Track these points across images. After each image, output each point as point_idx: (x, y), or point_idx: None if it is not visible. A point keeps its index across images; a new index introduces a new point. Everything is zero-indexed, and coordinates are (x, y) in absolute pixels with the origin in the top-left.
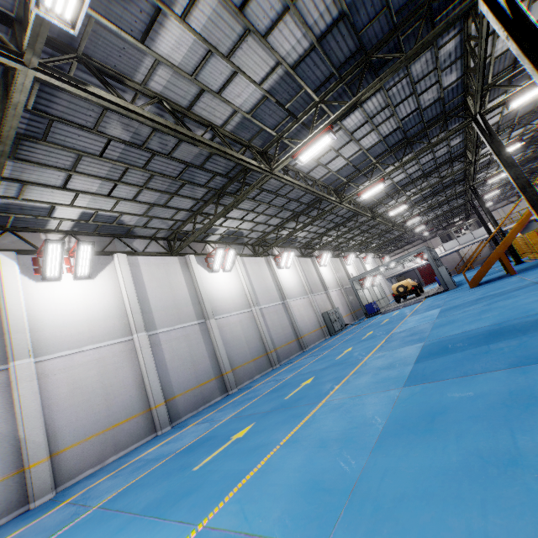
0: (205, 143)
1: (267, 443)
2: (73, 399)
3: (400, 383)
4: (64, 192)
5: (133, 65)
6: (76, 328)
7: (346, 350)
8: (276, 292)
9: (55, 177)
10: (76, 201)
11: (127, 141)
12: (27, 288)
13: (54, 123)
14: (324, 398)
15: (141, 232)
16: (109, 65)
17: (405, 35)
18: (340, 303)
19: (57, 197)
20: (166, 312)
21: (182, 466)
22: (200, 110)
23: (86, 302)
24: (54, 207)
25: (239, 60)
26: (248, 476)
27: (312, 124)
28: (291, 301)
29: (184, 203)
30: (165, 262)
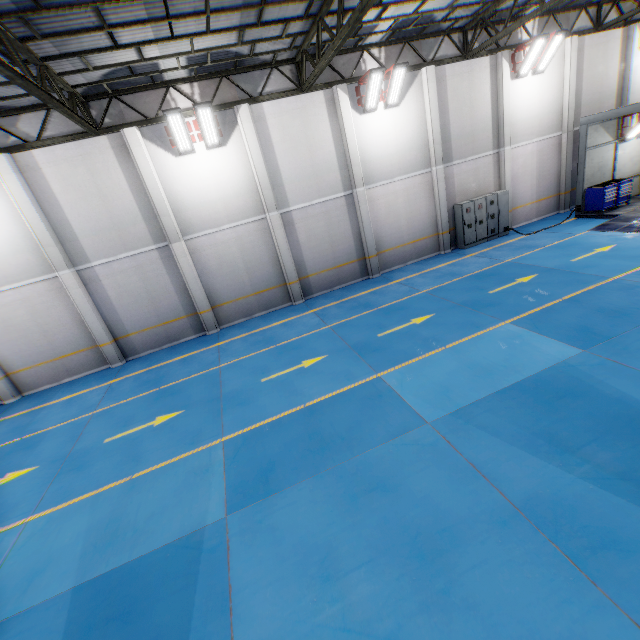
0: None
1: None
2: (11, 335)
3: None
4: None
5: None
6: None
7: (311, 359)
8: (336, 174)
9: None
10: None
11: None
12: None
13: None
14: (47, 508)
15: (16, 103)
16: None
17: None
18: (534, 174)
19: None
20: (100, 237)
21: None
22: None
23: None
24: None
25: None
26: None
27: None
28: (373, 187)
29: None
30: (84, 152)
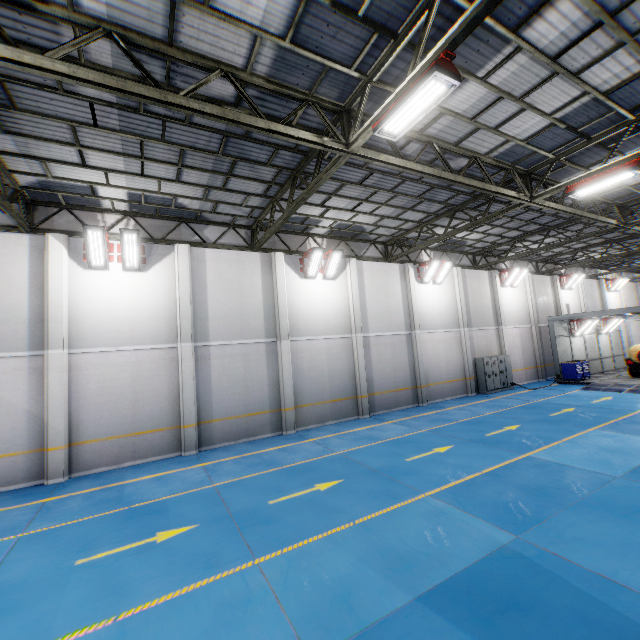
0: (187, 107)
1: (127, 593)
2: (101, 397)
3: (328, 639)
4: (91, 170)
5: None
6: (117, 325)
7: (440, 447)
8: (401, 317)
9: (68, 153)
10: (112, 180)
11: (115, 103)
12: (73, 275)
13: (10, 85)
14: (270, 551)
15: (214, 217)
16: None
17: None
18: (520, 349)
19: (88, 175)
20: (226, 322)
21: (92, 541)
22: (193, 42)
23: (132, 297)
24: (91, 186)
25: None
26: None
27: (416, 51)
28: (424, 333)
29: (251, 187)
30: (240, 259)
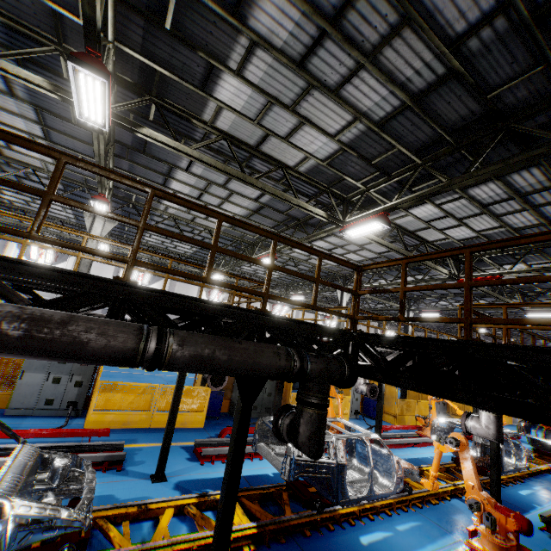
0: None
1: None
2: None
3: None
4: None
5: None
6: None
7: None
8: None
9: None
10: None
11: None
12: None
13: None
14: None
15: None
16: None
17: None
18: None
19: None
20: None
21: None
22: None
23: None
24: None
25: None
26: None
27: None
28: None
29: None
30: None
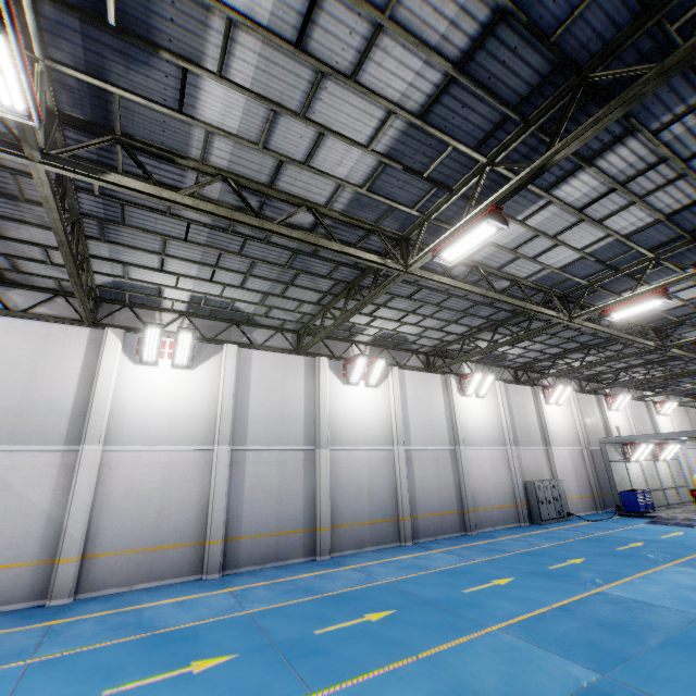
0: (279, 232)
1: None
2: (126, 502)
3: None
4: (165, 275)
5: (182, 139)
6: (156, 422)
7: (499, 579)
8: (445, 431)
9: (151, 260)
10: (181, 283)
11: (209, 224)
12: (123, 369)
13: (127, 207)
14: (327, 683)
15: (264, 321)
16: (156, 142)
17: (682, 20)
18: (573, 473)
19: (160, 278)
20: (265, 425)
21: (116, 668)
22: (288, 186)
23: (176, 394)
24: (160, 288)
25: (322, 116)
26: None
27: (469, 201)
28: (469, 449)
29: (307, 295)
30: (285, 362)
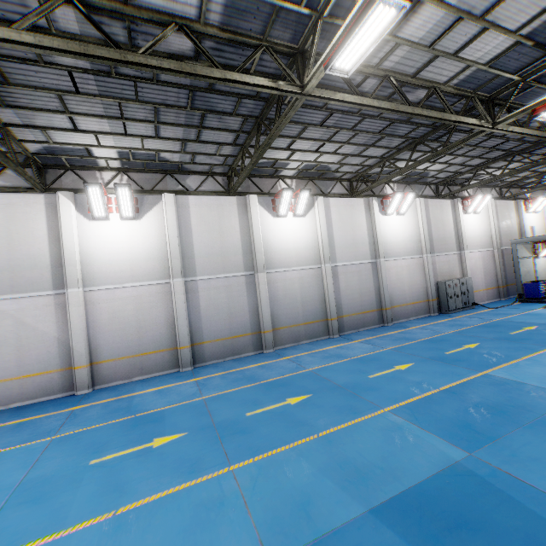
0: (146, 64)
1: (126, 491)
2: (112, 326)
3: (287, 545)
4: (83, 134)
5: None
6: (120, 266)
7: (401, 365)
8: (367, 247)
9: (61, 120)
10: (102, 141)
11: (90, 69)
12: (81, 226)
13: None
14: (243, 459)
15: (194, 168)
16: None
17: None
18: (482, 271)
19: (81, 138)
20: (209, 259)
21: (104, 444)
22: None
23: (130, 242)
24: (86, 148)
25: None
26: (46, 536)
27: None
28: (388, 260)
29: (222, 137)
30: (219, 203)
